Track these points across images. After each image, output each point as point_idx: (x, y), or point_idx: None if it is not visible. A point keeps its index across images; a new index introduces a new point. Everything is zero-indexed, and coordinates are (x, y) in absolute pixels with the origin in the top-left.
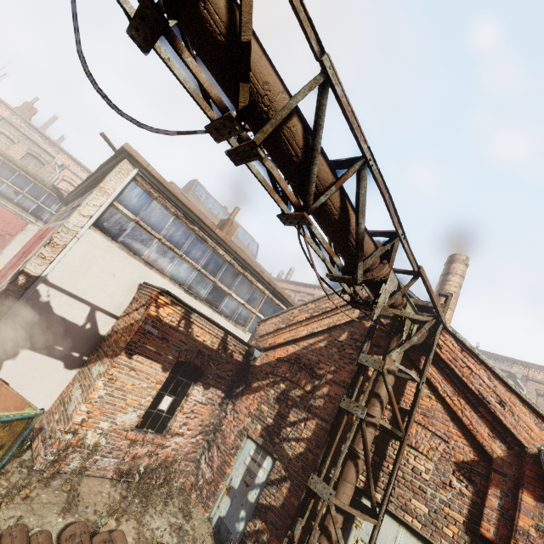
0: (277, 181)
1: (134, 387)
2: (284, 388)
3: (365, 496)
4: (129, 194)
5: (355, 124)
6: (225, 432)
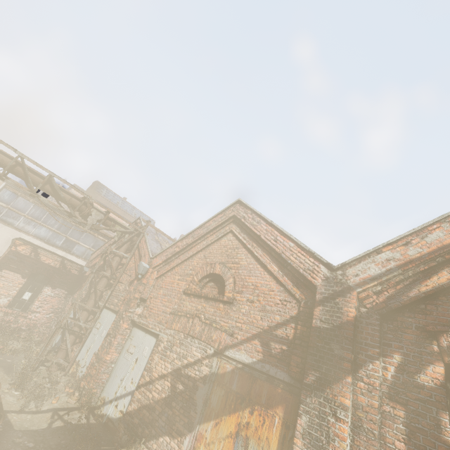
0: (17, 184)
1: (5, 285)
2: (93, 281)
3: (105, 307)
4: (3, 195)
5: (39, 165)
6: (66, 309)
